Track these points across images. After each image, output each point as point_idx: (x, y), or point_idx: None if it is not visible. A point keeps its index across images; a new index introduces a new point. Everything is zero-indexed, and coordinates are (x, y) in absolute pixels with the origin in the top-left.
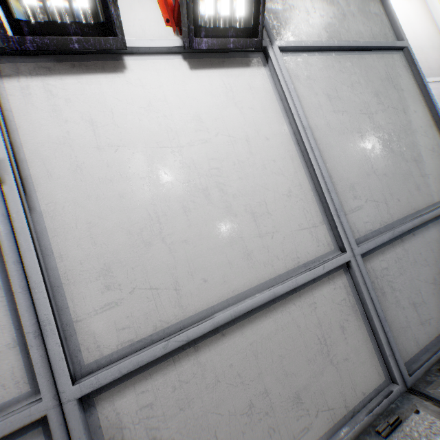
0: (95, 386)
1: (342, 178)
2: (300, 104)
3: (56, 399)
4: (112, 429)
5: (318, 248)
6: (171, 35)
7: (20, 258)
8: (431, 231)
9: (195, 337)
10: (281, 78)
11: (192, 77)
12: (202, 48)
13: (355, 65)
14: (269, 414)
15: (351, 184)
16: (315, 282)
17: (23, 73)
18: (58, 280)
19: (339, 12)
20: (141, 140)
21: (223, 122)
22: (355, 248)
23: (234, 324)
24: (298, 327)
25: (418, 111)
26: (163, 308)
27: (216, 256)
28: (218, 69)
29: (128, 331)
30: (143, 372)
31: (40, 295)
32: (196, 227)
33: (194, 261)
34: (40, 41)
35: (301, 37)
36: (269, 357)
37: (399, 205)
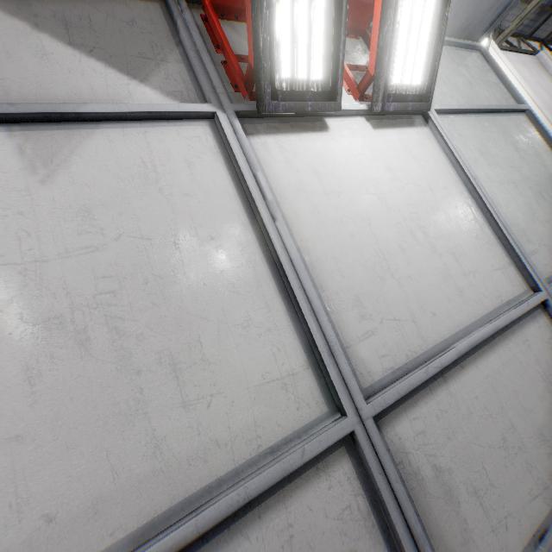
0: (384, 406)
1: (512, 224)
2: (464, 158)
3: (357, 416)
4: (399, 454)
5: (513, 288)
6: (353, 101)
7: (301, 285)
8: None
9: (446, 365)
10: (444, 136)
11: (376, 135)
12: (390, 110)
13: (492, 125)
14: (521, 450)
15: (521, 229)
16: (521, 320)
17: (260, 132)
18: (324, 309)
19: (467, 81)
20: (354, 188)
21: (409, 173)
22: (546, 287)
23: (468, 357)
24: (520, 363)
25: None
26: (408, 338)
27: (436, 292)
28: (393, 128)
29: (387, 359)
30: (409, 399)
31: (323, 318)
32: (413, 264)
33: (420, 296)
34: (288, 105)
35: (445, 102)
36: (505, 392)
37: None
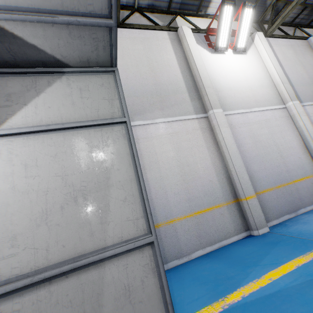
0: None
1: (6, 230)
2: None
3: None
4: None
5: None
6: None
7: None
8: (91, 273)
9: None
10: None
11: None
12: None
13: (67, 139)
14: None
15: (15, 235)
16: None
17: None
18: None
19: (70, 102)
20: None
21: None
22: None
23: None
24: None
25: (123, 168)
26: None
27: None
28: None
29: None
30: None
31: None
32: None
33: None
34: None
35: (20, 124)
36: None
37: (62, 251)
